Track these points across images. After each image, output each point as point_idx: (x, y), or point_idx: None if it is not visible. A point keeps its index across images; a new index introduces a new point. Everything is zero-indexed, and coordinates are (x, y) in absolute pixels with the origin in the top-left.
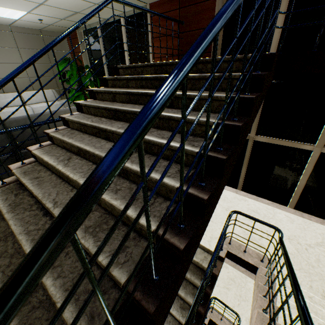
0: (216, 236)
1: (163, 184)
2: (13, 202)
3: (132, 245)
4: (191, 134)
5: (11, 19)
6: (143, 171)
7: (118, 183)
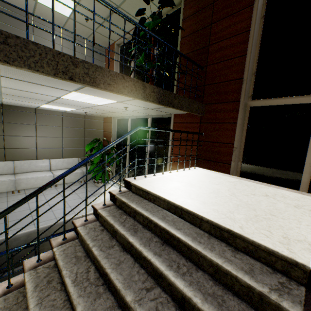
0: None
1: None
2: None
3: None
4: None
5: (64, 110)
6: None
7: None
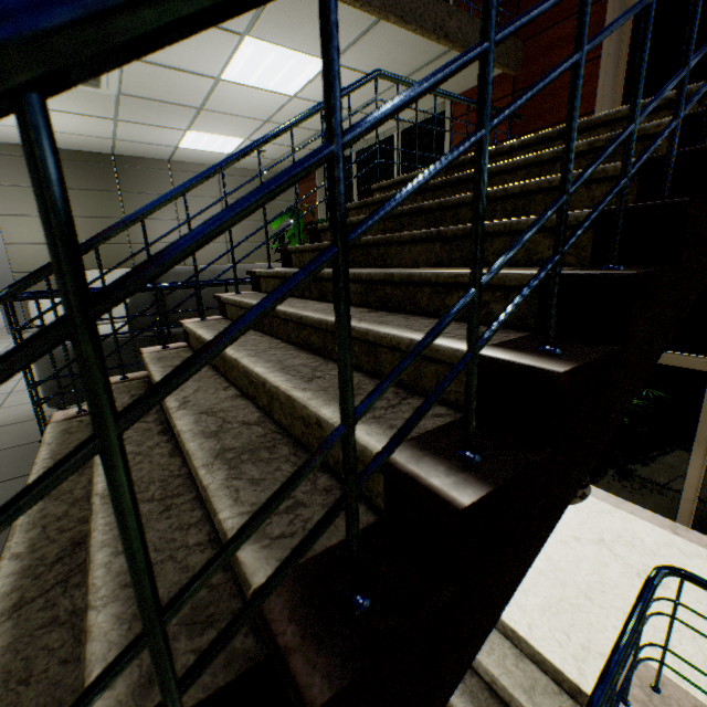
0: (602, 650)
1: (428, 350)
2: (122, 406)
3: (317, 503)
4: (523, 265)
5: (221, 154)
6: (331, 97)
7: (320, 368)
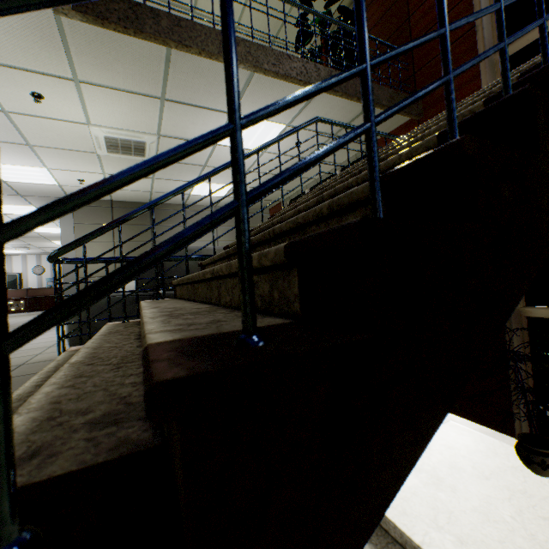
0: None
1: (344, 198)
2: (115, 330)
3: (237, 320)
4: None
5: (218, 197)
6: None
7: None
